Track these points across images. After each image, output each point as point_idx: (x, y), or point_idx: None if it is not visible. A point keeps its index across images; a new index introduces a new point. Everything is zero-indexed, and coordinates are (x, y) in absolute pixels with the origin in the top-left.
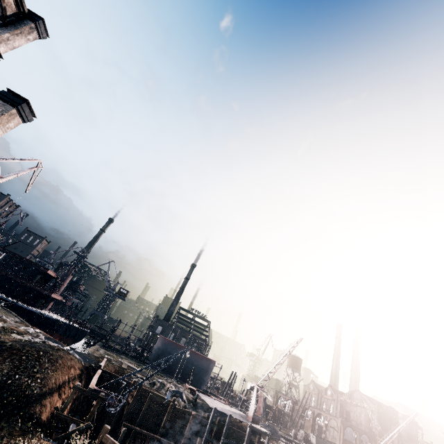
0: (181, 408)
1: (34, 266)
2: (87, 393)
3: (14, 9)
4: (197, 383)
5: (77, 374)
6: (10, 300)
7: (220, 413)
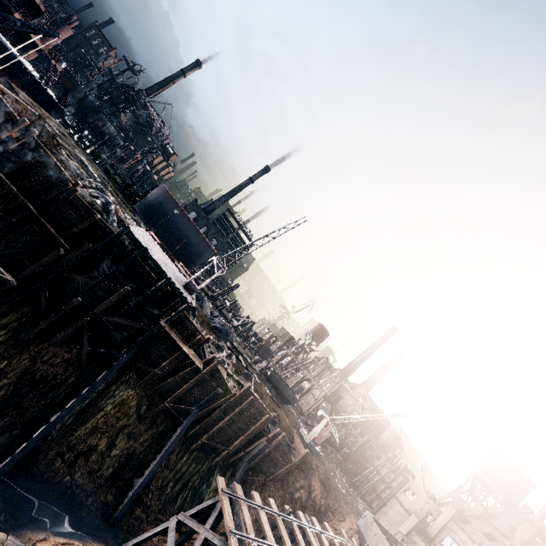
0: (84, 201)
1: None
2: None
3: None
4: (184, 262)
5: None
6: None
7: (135, 240)
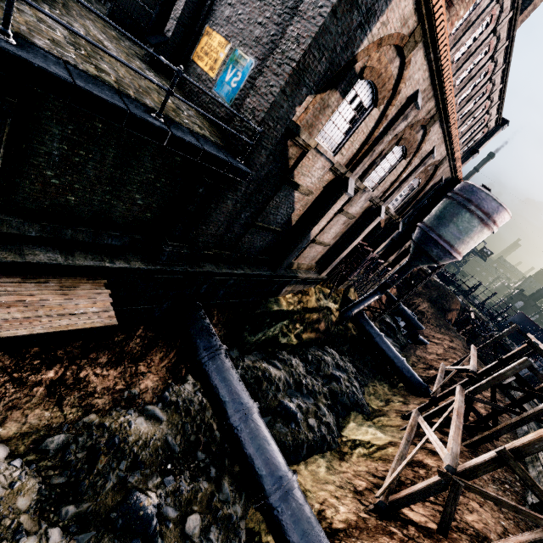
0: None
1: None
2: (471, 320)
3: (493, 126)
4: None
5: (460, 308)
6: None
7: None
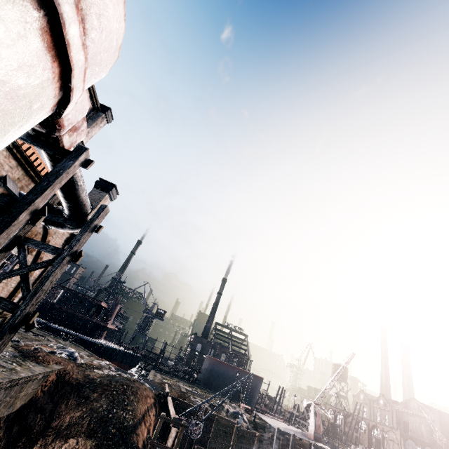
0: (245, 429)
1: (89, 299)
2: (172, 421)
3: (91, 107)
4: (247, 401)
5: (152, 402)
6: (73, 333)
7: (283, 433)
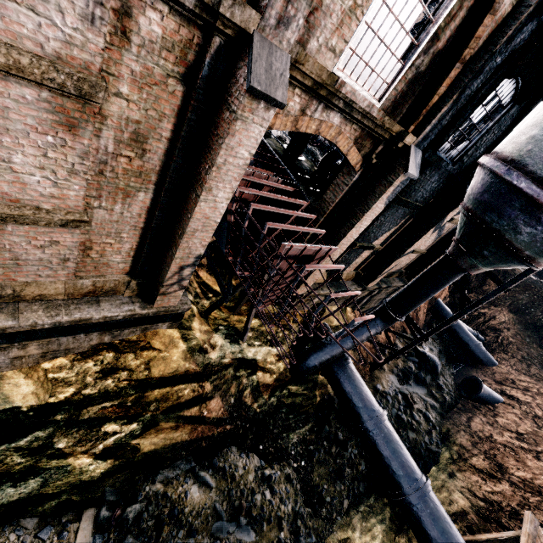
0: None
1: None
2: None
3: None
4: None
5: None
6: None
7: None
